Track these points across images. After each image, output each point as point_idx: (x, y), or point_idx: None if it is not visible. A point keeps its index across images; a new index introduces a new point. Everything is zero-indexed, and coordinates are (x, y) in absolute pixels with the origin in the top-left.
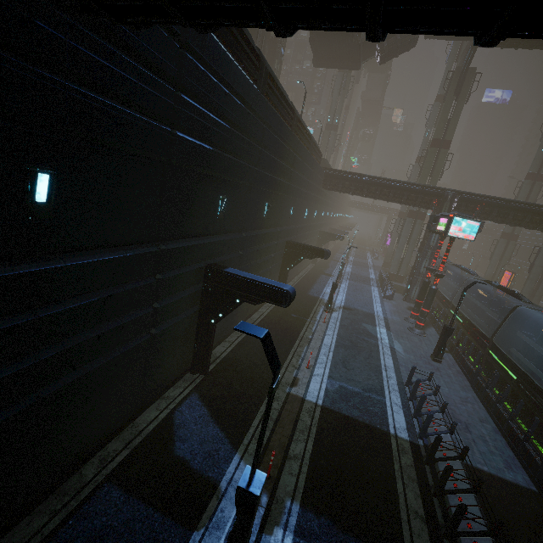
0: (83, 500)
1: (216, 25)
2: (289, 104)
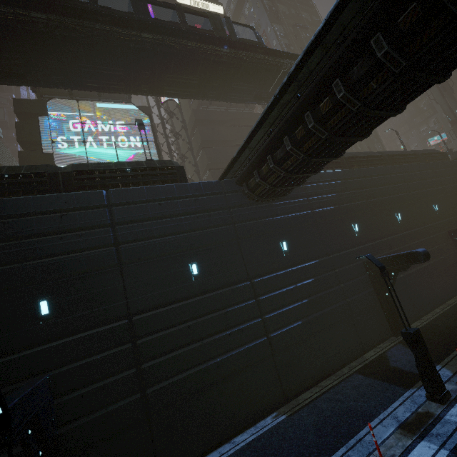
0: (345, 377)
1: (305, 180)
2: (374, 156)
